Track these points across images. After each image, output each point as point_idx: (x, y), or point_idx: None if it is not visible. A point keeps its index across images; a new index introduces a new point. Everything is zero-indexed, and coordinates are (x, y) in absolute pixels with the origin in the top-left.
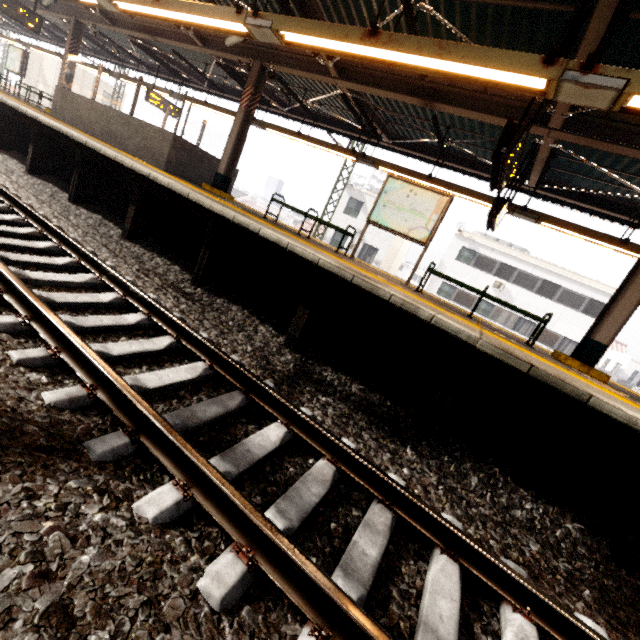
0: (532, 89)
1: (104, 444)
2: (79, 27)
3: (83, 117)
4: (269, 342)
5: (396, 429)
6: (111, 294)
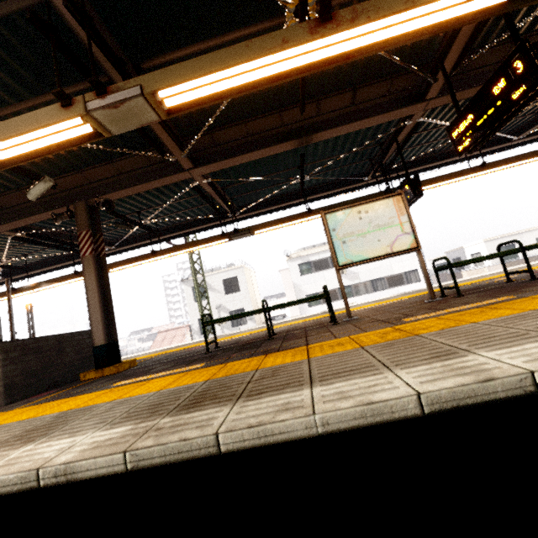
0: None
1: None
2: None
3: None
4: None
5: None
6: None
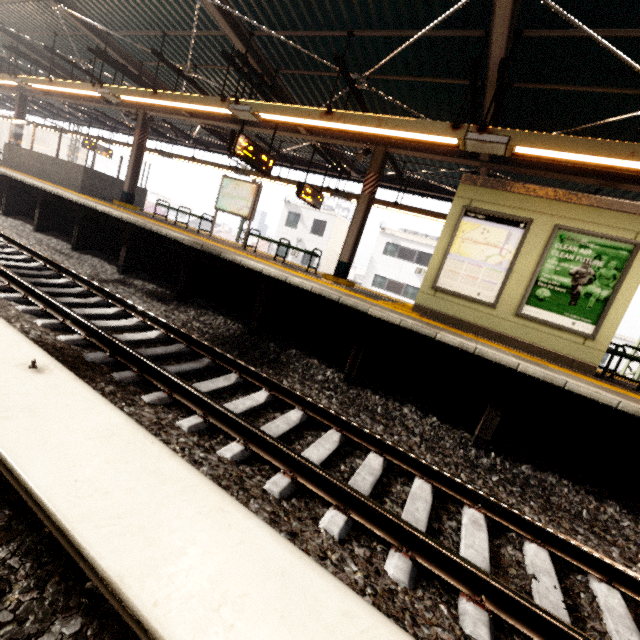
0: (231, 114)
1: None
2: (24, 98)
3: (24, 163)
4: (108, 271)
5: (162, 299)
6: (1, 243)
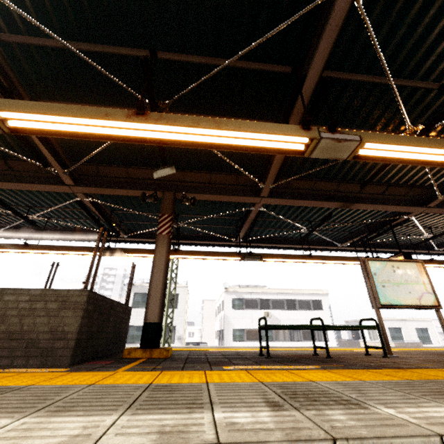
0: None
1: None
2: None
3: None
4: None
5: None
6: None
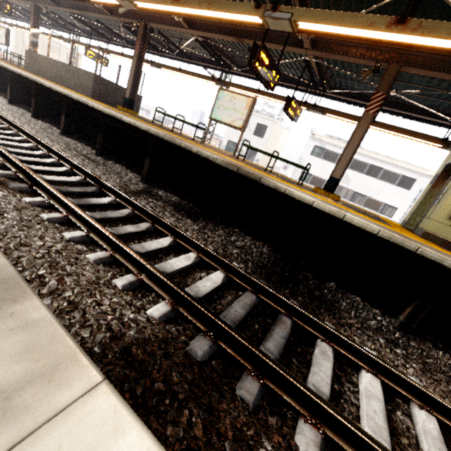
0: (259, 23)
1: (16, 185)
2: (37, 9)
3: (43, 69)
4: (132, 180)
5: (188, 213)
6: (41, 151)
